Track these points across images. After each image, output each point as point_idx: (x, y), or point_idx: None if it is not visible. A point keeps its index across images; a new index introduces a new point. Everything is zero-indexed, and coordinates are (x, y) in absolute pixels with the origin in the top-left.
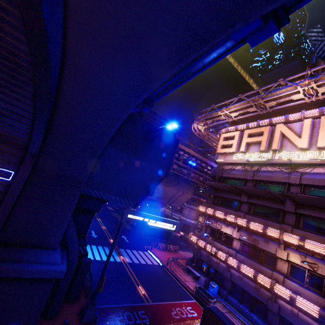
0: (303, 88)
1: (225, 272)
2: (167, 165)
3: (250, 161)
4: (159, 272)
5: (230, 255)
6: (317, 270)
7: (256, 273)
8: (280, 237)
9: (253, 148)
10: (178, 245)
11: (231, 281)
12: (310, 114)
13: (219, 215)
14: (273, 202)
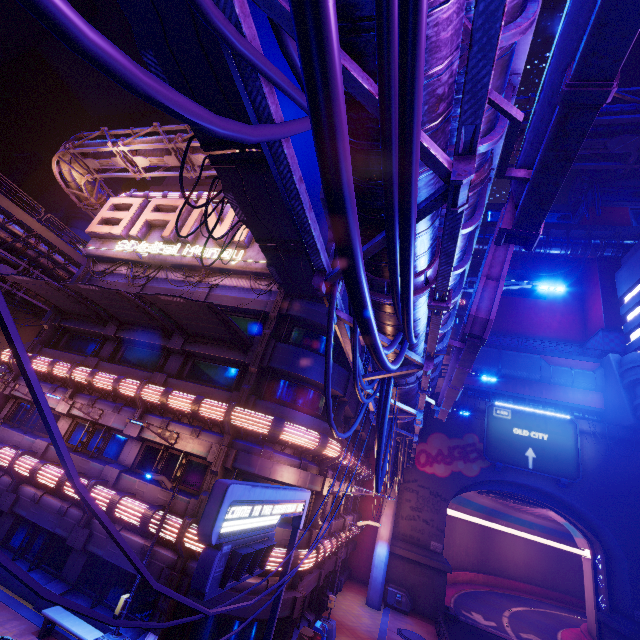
0: None
1: (4, 498)
2: None
3: (143, 256)
4: None
5: (31, 453)
6: (175, 443)
7: (64, 477)
8: (137, 394)
9: (157, 233)
10: None
11: (16, 515)
12: None
13: (39, 366)
14: (157, 335)
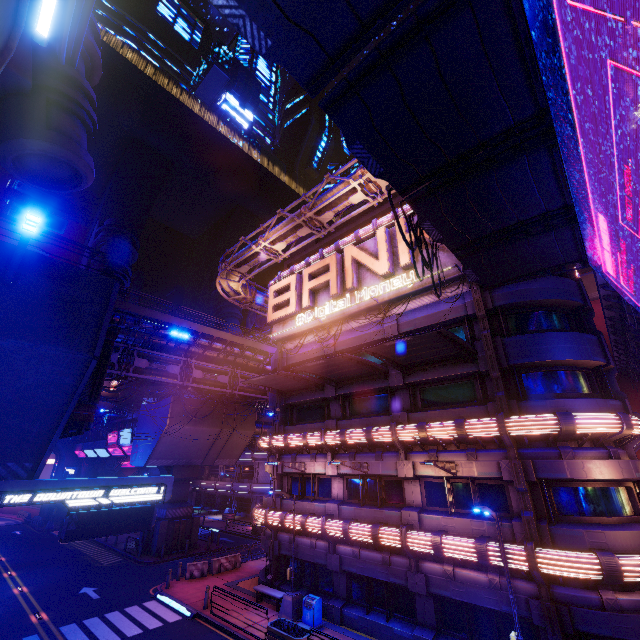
0: (358, 181)
1: (330, 559)
2: (92, 340)
3: (323, 320)
4: (180, 636)
5: (330, 516)
6: (456, 472)
7: (375, 530)
8: (394, 438)
9: (322, 296)
10: (247, 551)
11: (345, 573)
12: (383, 223)
13: (295, 442)
14: (373, 380)
